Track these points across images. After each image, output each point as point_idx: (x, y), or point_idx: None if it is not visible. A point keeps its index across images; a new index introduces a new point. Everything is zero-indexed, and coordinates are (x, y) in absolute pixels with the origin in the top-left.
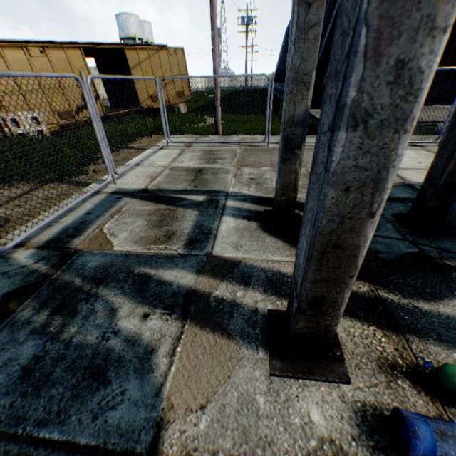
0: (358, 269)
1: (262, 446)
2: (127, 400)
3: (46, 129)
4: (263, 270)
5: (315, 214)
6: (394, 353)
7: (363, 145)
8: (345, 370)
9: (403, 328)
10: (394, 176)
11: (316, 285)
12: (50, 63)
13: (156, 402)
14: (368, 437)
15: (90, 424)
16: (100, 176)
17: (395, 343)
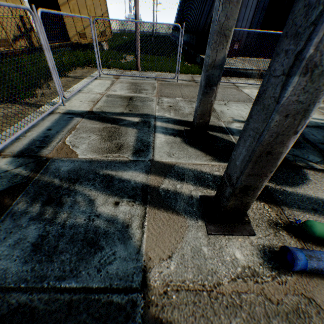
0: (276, 167)
1: (211, 274)
2: (118, 258)
3: None
4: (191, 170)
5: (260, 132)
6: (276, 217)
7: (305, 87)
8: (251, 228)
9: (279, 203)
10: (316, 108)
11: (248, 177)
12: None
13: (139, 257)
14: (268, 263)
15: (96, 275)
16: (48, 99)
17: (275, 211)
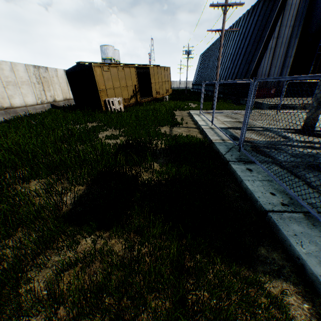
0: None
1: None
2: None
3: (122, 106)
4: None
5: None
6: None
7: None
8: None
9: None
10: None
11: None
12: (124, 74)
13: None
14: None
15: None
16: (190, 125)
17: None
